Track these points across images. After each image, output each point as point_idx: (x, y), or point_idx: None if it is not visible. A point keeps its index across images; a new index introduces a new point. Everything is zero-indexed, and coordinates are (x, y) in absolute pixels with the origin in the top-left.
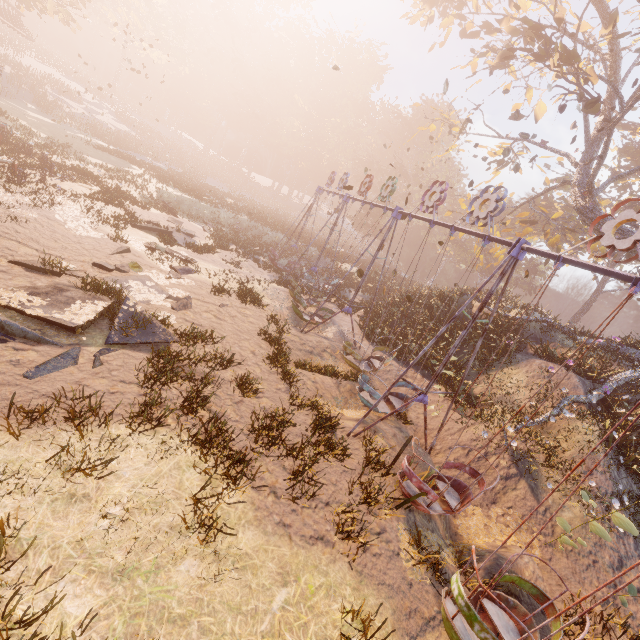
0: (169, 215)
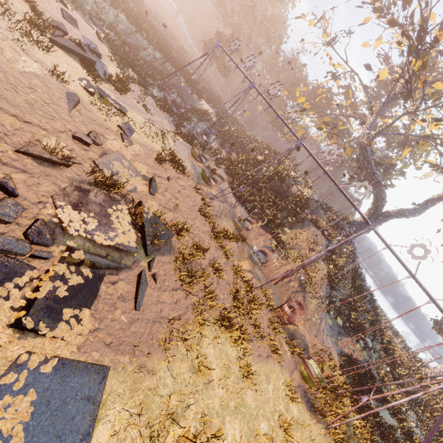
0: (57, 1)
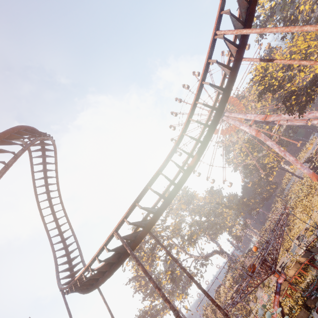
0: None
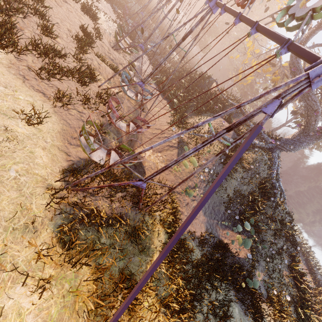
0: None
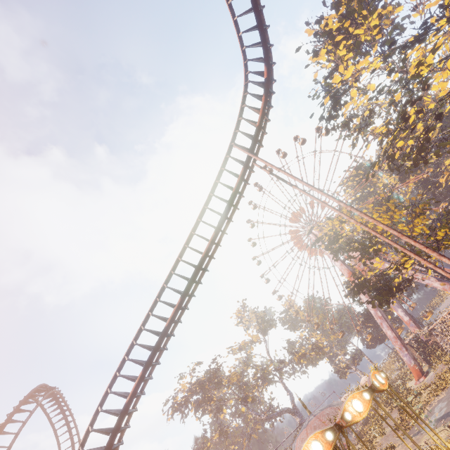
0: None
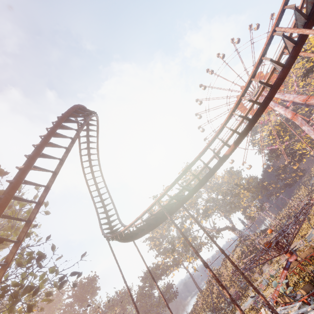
0: None
